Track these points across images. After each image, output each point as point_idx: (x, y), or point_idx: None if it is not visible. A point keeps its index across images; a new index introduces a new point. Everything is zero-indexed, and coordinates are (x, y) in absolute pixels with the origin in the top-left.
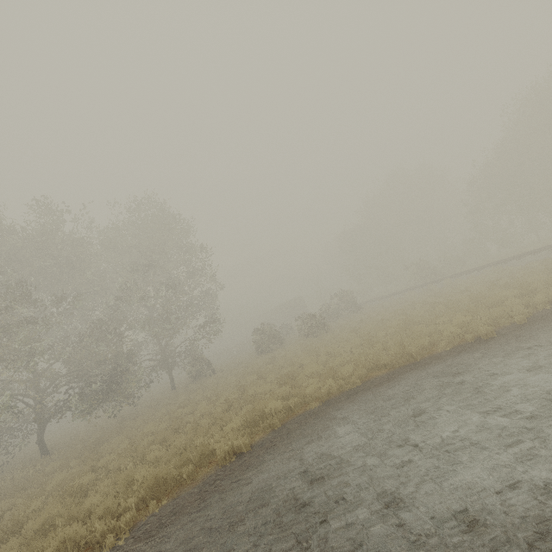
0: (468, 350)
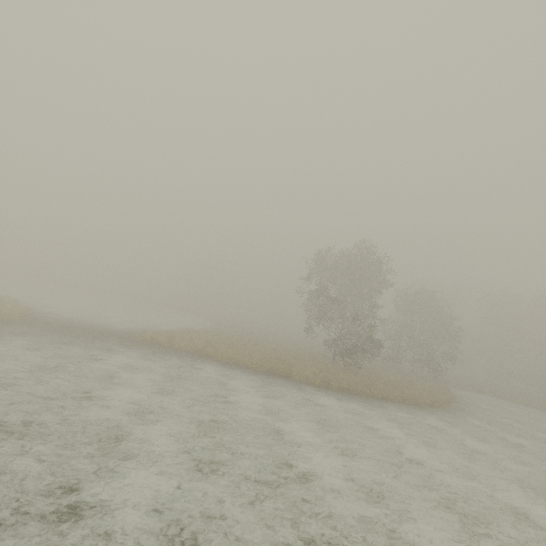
0: None
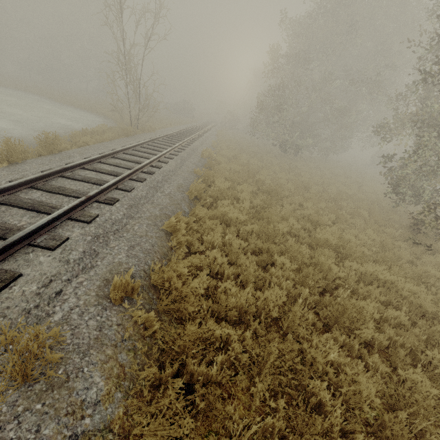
0: (48, 100)
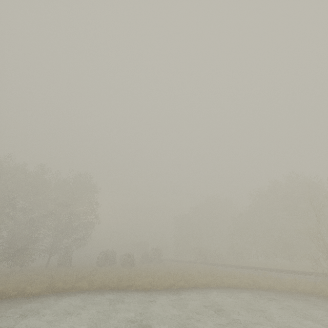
0: (134, 291)
